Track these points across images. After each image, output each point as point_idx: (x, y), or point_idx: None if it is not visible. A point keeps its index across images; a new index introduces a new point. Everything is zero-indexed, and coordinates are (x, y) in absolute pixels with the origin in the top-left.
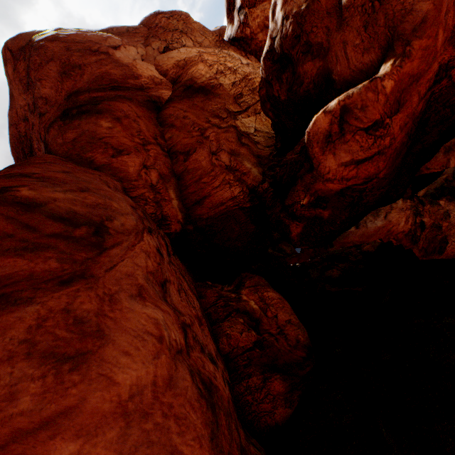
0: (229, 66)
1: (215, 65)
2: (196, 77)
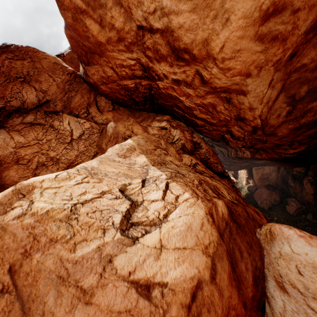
0: (51, 155)
1: (35, 158)
2: (9, 183)
